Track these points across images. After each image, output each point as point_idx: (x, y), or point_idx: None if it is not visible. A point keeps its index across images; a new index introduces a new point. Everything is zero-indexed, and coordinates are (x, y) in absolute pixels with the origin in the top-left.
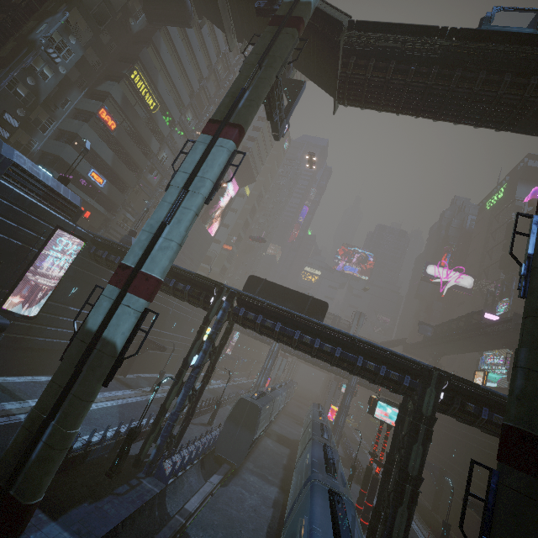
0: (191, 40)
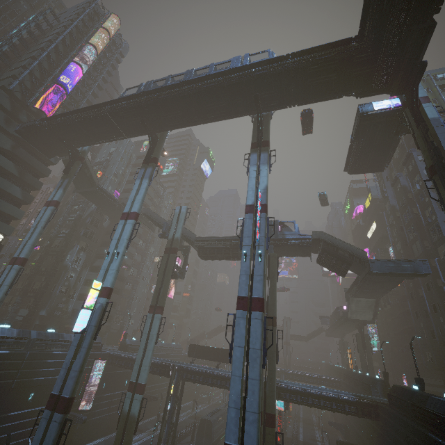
0: None
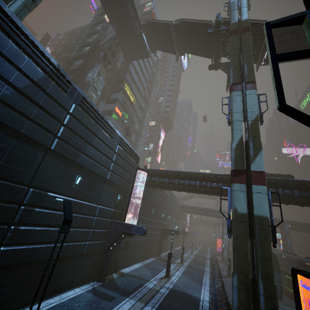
0: (141, 65)
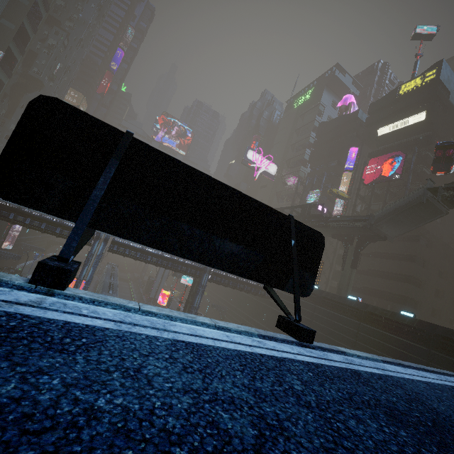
0: None
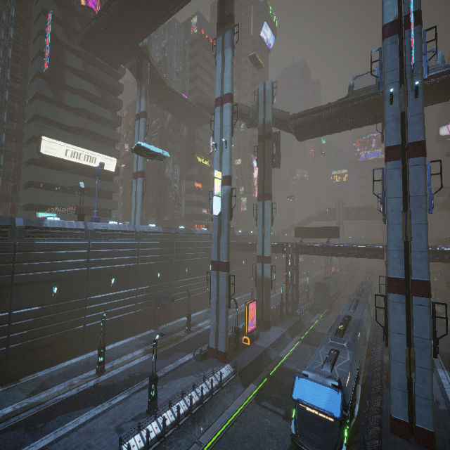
0: None
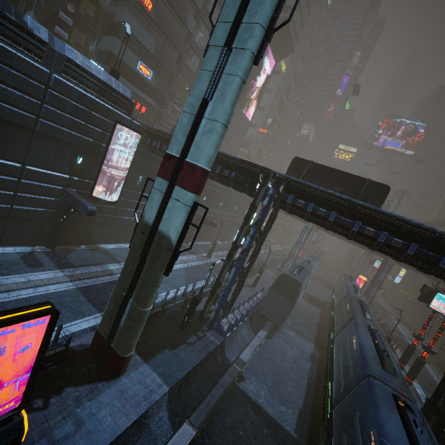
0: None
